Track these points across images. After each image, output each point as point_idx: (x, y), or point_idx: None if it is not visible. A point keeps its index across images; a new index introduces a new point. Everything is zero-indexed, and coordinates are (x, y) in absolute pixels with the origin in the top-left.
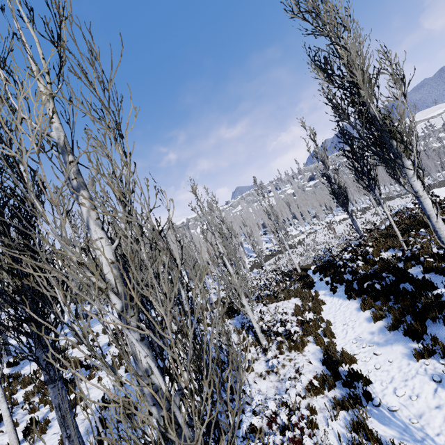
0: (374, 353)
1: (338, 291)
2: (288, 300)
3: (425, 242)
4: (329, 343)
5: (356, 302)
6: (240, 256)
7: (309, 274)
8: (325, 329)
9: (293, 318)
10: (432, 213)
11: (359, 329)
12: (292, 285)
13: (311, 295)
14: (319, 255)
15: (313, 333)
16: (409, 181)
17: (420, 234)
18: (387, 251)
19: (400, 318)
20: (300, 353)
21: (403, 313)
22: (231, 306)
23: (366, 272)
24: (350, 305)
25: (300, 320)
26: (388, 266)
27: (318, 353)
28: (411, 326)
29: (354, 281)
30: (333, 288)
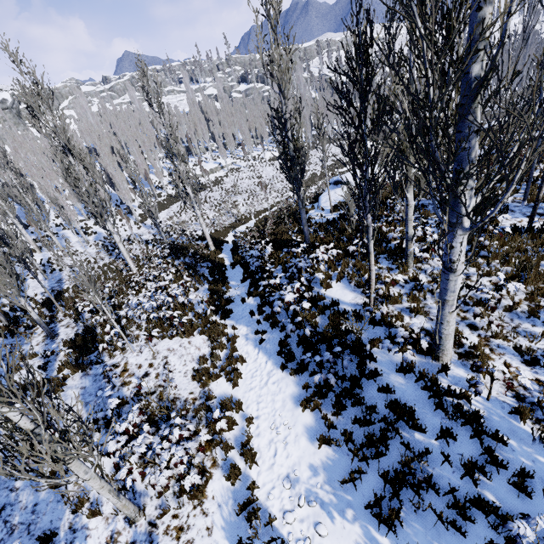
0: (317, 532)
1: (268, 341)
2: (190, 339)
3: (398, 296)
4: (249, 499)
5: (293, 382)
6: (124, 197)
7: (225, 268)
8: (244, 451)
9: (194, 385)
10: (452, 300)
11: (295, 452)
12: (199, 285)
13: (227, 336)
14: (240, 210)
15: (225, 454)
16: (453, 240)
17: (395, 283)
18: (341, 282)
19: (362, 470)
20: (198, 506)
21: (367, 457)
22: (88, 335)
23: (314, 329)
24: (283, 384)
25: (204, 405)
26: (346, 330)
27: (228, 505)
28: (384, 515)
29: (292, 332)
30: (261, 337)
